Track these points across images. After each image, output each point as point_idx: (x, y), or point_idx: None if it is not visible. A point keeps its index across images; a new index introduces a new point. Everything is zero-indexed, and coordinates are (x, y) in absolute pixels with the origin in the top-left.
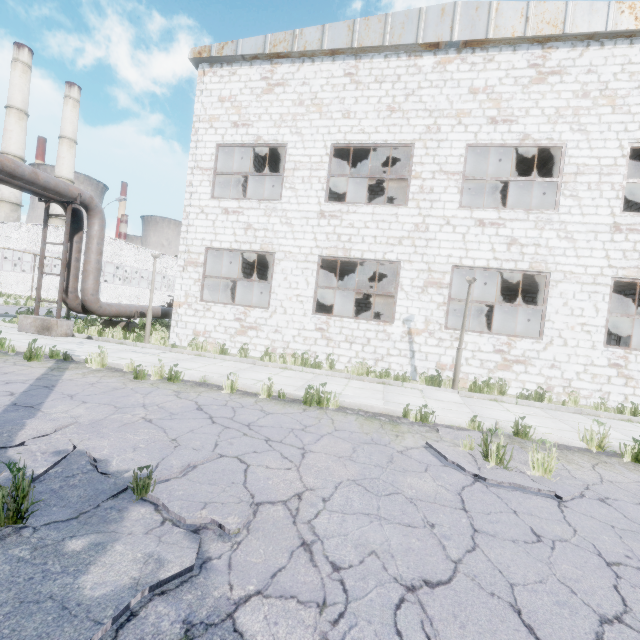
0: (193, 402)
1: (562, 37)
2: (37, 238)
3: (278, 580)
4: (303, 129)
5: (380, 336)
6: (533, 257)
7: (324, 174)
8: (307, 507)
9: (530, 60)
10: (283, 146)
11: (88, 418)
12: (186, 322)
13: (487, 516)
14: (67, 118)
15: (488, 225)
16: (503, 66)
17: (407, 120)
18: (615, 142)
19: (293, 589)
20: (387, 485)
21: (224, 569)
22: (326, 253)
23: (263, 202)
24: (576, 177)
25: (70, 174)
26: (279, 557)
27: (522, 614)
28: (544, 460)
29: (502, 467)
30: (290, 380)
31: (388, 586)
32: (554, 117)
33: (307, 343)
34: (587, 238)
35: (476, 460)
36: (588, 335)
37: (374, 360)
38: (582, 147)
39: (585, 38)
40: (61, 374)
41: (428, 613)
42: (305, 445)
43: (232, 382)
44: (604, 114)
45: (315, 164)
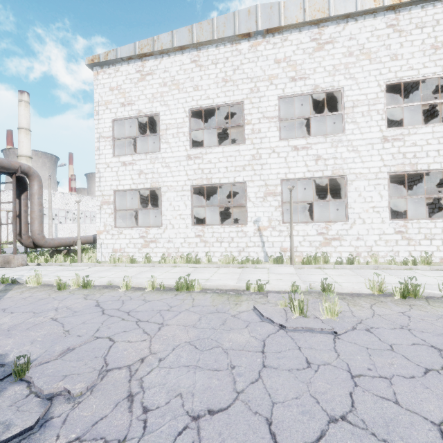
0: (95, 301)
1: (329, 19)
2: (8, 199)
3: (96, 427)
4: (168, 101)
5: (240, 235)
6: (333, 166)
7: (187, 130)
8: (145, 367)
9: (311, 36)
10: (157, 115)
11: (9, 324)
12: (107, 244)
13: (277, 354)
14: (22, 115)
15: (300, 149)
16: (294, 42)
17: (237, 86)
18: (375, 82)
19: (105, 432)
20: (212, 342)
21: (59, 424)
22: (195, 183)
23: (148, 154)
24: (353, 109)
25: (28, 152)
26: (106, 409)
27: (272, 425)
28: (330, 307)
29: (304, 316)
30: (175, 274)
31: (179, 419)
32: (332, 71)
33: (191, 246)
34: (367, 149)
35: (287, 314)
36: (378, 214)
37: (238, 252)
38: (354, 89)
39: (344, 17)
40: (4, 294)
41: (201, 435)
42: (164, 321)
43: (126, 282)
44: (365, 65)
45: (180, 124)
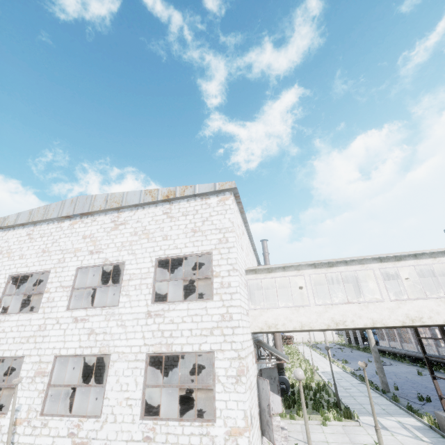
0: None
1: (124, 207)
2: None
3: None
4: None
5: None
6: (102, 342)
7: None
8: None
9: (112, 218)
10: None
11: None
12: None
13: None
14: None
15: (80, 321)
16: (100, 223)
17: (50, 256)
18: (149, 258)
19: None
20: None
21: None
22: None
23: None
24: (129, 282)
25: None
26: None
27: None
28: None
29: None
30: None
31: None
32: (120, 247)
33: None
34: (133, 324)
35: None
36: (130, 409)
37: None
38: (133, 263)
39: (135, 206)
40: None
41: None
42: None
43: None
44: (144, 243)
45: None
